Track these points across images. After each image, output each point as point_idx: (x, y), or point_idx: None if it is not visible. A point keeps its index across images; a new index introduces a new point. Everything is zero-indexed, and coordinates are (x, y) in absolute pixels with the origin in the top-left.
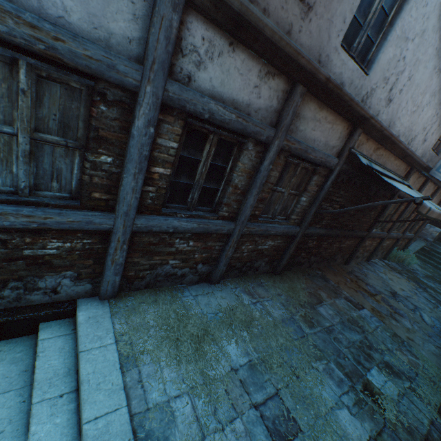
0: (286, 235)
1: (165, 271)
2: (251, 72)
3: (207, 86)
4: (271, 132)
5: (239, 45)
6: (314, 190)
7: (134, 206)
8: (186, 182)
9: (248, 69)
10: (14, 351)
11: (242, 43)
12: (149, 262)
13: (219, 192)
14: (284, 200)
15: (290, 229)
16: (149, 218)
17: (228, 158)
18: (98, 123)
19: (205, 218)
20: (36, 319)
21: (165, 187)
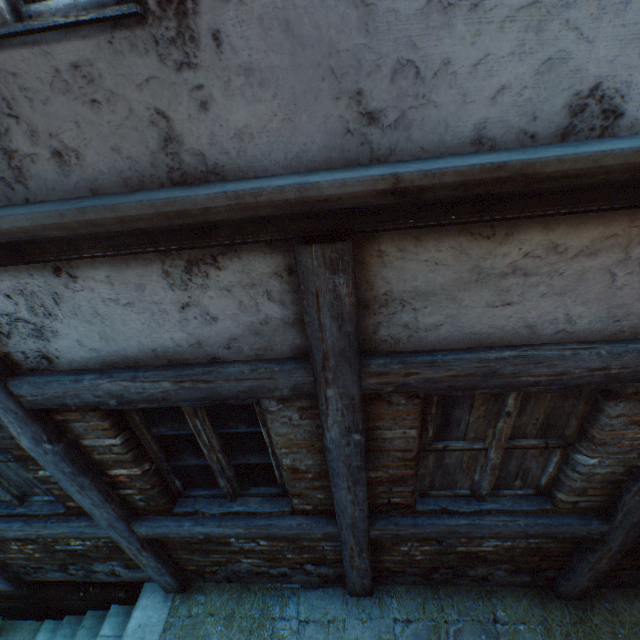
0: (548, 536)
1: (244, 567)
2: (147, 288)
3: (85, 353)
4: (300, 375)
5: (75, 261)
6: (636, 435)
7: (114, 518)
8: (197, 464)
9: (134, 286)
10: (92, 632)
11: (68, 258)
12: (208, 558)
13: (275, 469)
14: (496, 465)
15: (558, 527)
16: (153, 524)
17: (255, 415)
18: (4, 444)
19: (263, 514)
20: (106, 601)
21: (150, 486)
